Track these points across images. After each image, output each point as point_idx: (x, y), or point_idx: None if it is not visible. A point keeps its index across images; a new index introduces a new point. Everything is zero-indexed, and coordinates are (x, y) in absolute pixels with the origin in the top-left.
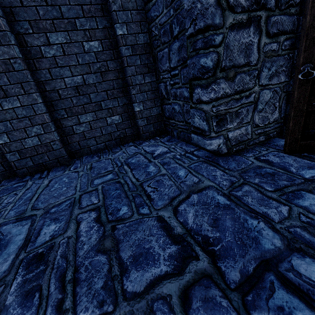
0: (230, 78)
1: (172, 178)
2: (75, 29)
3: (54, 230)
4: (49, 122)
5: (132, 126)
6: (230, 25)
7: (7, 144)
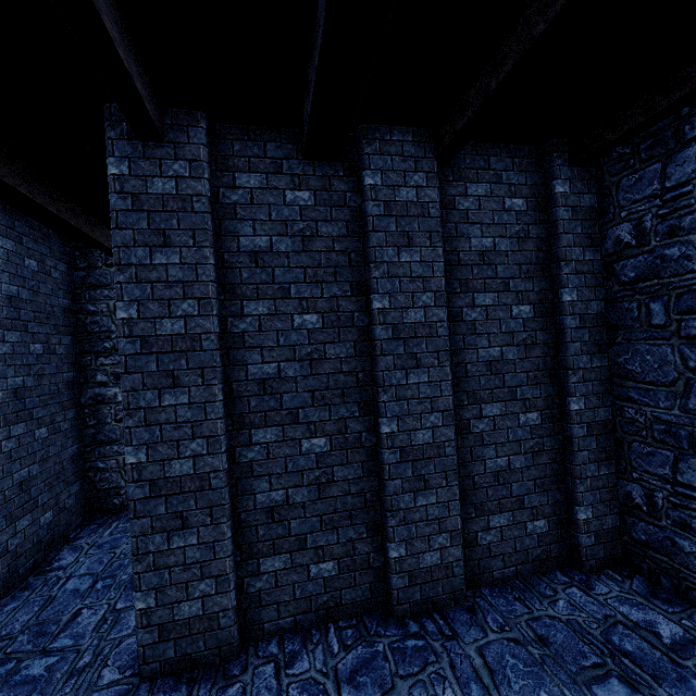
0: None
1: None
2: (513, 398)
3: None
4: (460, 529)
5: (562, 540)
6: None
7: (401, 559)
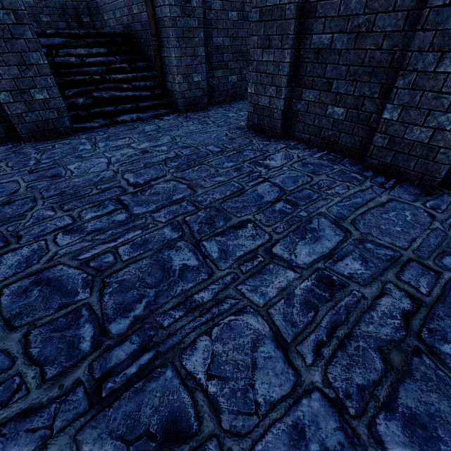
0: None
1: None
2: None
3: (356, 271)
4: None
5: None
6: None
7: (390, 122)
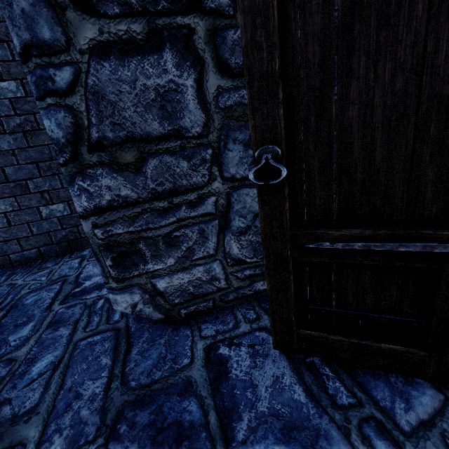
0: (126, 165)
1: (3, 381)
2: None
3: None
4: None
5: None
6: (92, 45)
7: None
